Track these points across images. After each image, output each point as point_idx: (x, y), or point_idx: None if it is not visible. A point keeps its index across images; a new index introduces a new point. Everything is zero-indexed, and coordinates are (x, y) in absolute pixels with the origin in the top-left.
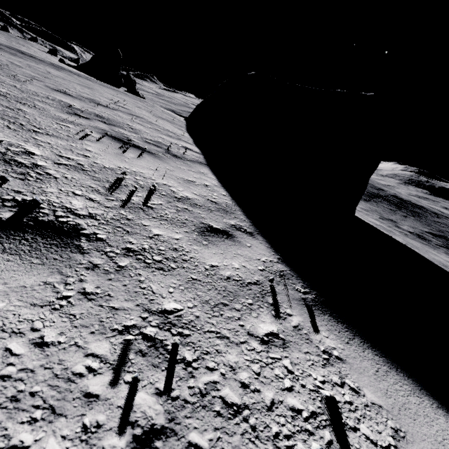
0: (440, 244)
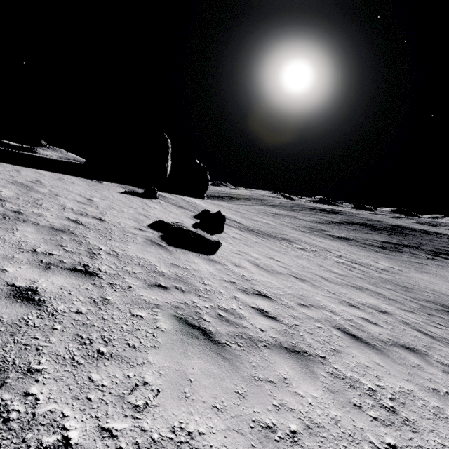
0: (373, 244)
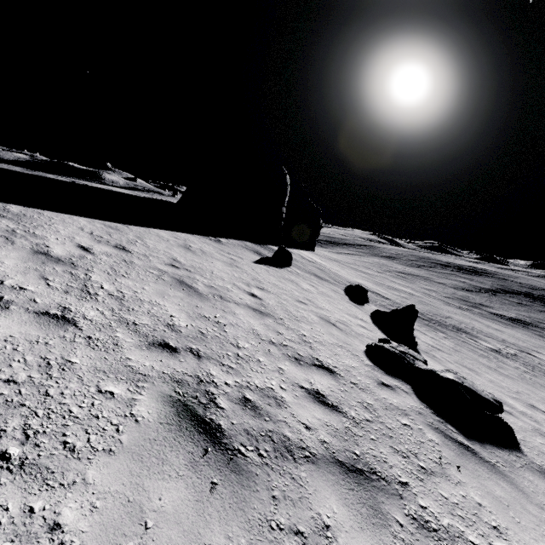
0: None
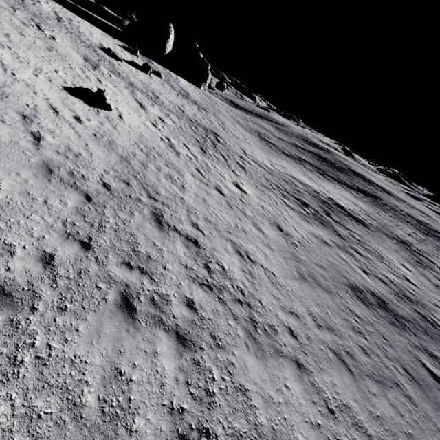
0: (284, 152)
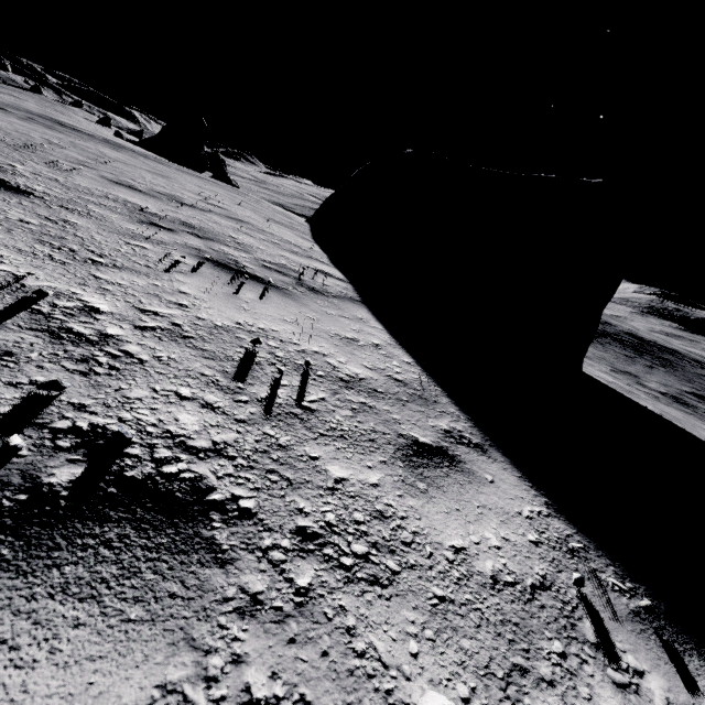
0: None
